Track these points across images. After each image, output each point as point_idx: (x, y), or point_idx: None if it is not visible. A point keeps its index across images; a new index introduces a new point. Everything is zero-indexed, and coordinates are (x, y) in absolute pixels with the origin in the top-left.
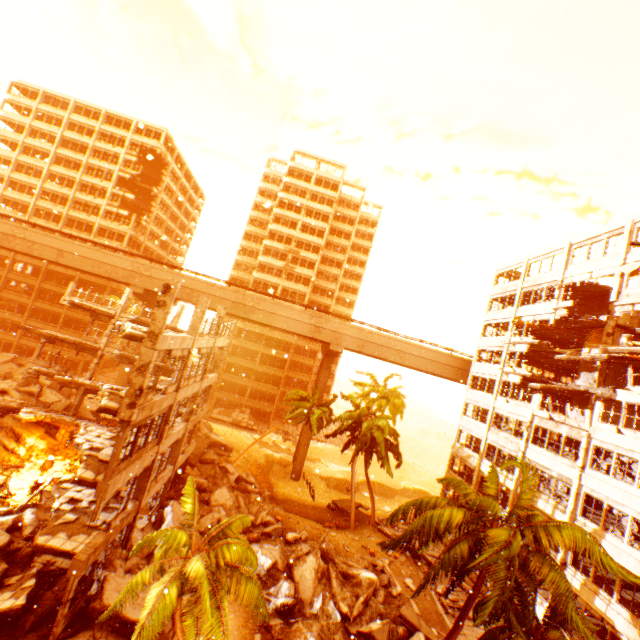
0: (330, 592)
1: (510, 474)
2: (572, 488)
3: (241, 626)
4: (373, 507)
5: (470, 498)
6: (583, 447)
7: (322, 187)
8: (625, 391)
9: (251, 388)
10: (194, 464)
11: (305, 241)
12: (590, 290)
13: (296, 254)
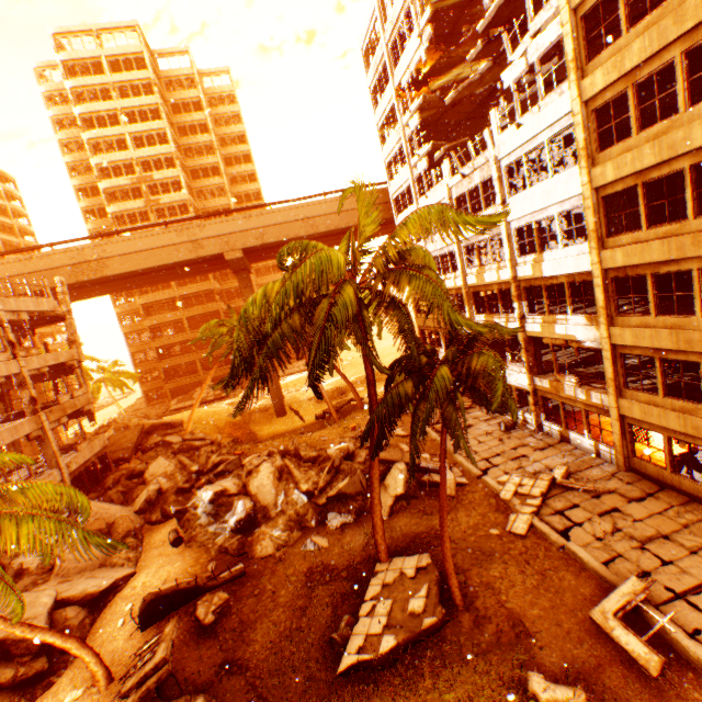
0: (294, 483)
1: (457, 272)
2: (502, 234)
3: (190, 567)
4: (354, 392)
5: None
6: (496, 178)
7: (125, 72)
8: (509, 68)
9: (200, 361)
10: (128, 458)
11: (150, 159)
12: None
13: (150, 181)
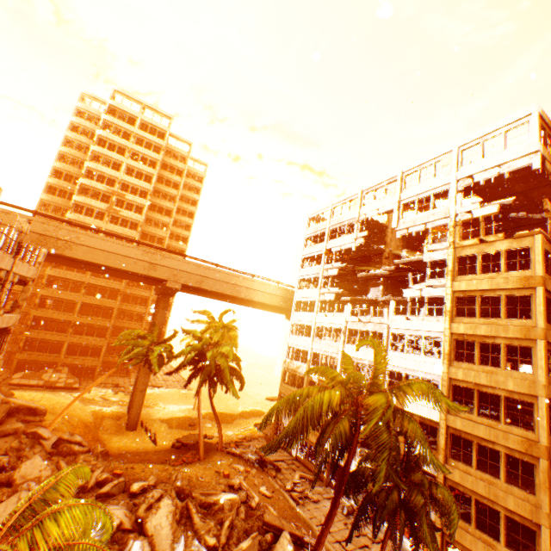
0: (192, 530)
1: None
2: None
3: None
4: (221, 433)
5: (338, 380)
6: (385, 336)
7: (148, 133)
8: (409, 289)
9: (69, 343)
10: None
11: (131, 184)
12: (373, 227)
13: (121, 197)
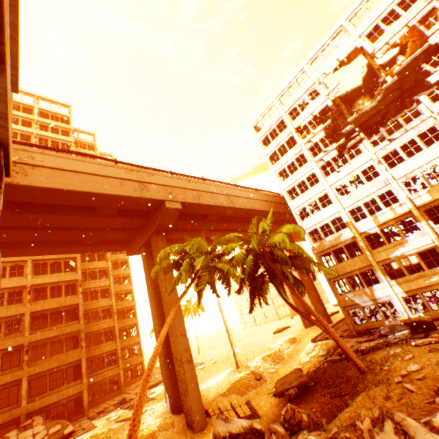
0: None
1: (394, 205)
2: None
3: None
4: None
5: None
6: None
7: (50, 119)
8: (434, 74)
9: (28, 378)
10: None
11: None
12: None
13: None
